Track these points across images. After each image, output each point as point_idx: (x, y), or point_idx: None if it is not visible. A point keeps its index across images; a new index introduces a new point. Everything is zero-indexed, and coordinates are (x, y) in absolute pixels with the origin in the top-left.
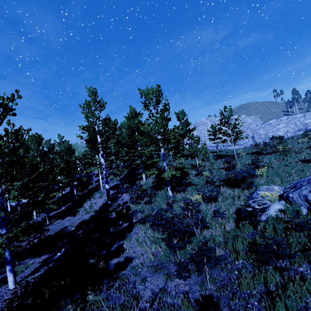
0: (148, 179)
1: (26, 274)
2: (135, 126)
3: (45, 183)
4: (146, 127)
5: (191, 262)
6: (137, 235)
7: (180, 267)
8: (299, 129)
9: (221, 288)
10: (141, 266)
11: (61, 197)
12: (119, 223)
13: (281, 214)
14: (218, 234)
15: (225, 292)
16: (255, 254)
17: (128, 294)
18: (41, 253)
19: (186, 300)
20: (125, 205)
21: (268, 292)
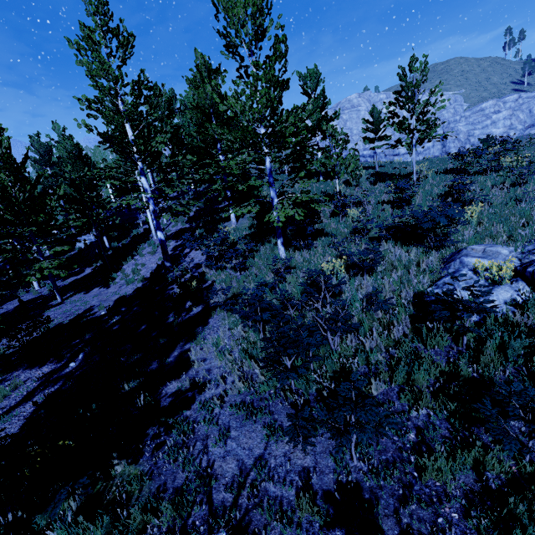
0: (241, 220)
1: (13, 402)
2: (209, 104)
3: (32, 229)
4: (230, 103)
5: (318, 402)
6: (217, 333)
7: (295, 410)
8: (534, 124)
9: (381, 472)
10: (220, 403)
11: (83, 250)
12: (186, 307)
13: (512, 311)
14: (375, 345)
15: (387, 480)
16: (456, 400)
17: (192, 467)
18: (43, 361)
19: (306, 491)
20: (197, 270)
21: (482, 490)
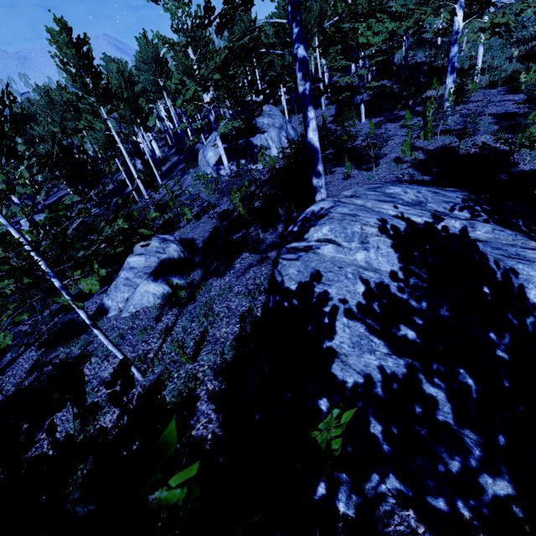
0: None
1: None
2: None
3: None
4: None
5: None
6: None
7: None
8: None
9: None
10: None
11: None
12: None
13: None
14: None
15: None
16: None
17: None
18: None
19: None
20: None
21: None
